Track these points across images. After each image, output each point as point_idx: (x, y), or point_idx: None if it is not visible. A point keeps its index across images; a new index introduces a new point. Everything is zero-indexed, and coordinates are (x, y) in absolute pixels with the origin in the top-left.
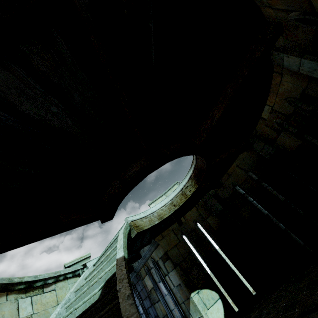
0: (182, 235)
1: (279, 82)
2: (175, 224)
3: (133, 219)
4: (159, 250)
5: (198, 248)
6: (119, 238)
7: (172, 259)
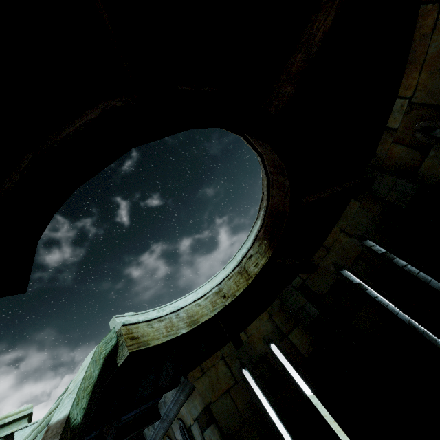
0: (241, 369)
1: (433, 26)
2: (229, 345)
3: (128, 320)
4: (195, 401)
5: (272, 397)
6: (82, 366)
7: (220, 423)
